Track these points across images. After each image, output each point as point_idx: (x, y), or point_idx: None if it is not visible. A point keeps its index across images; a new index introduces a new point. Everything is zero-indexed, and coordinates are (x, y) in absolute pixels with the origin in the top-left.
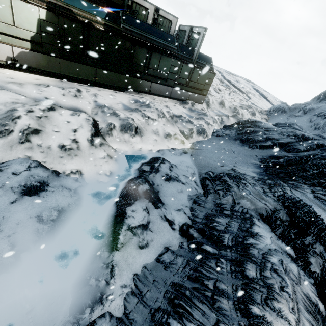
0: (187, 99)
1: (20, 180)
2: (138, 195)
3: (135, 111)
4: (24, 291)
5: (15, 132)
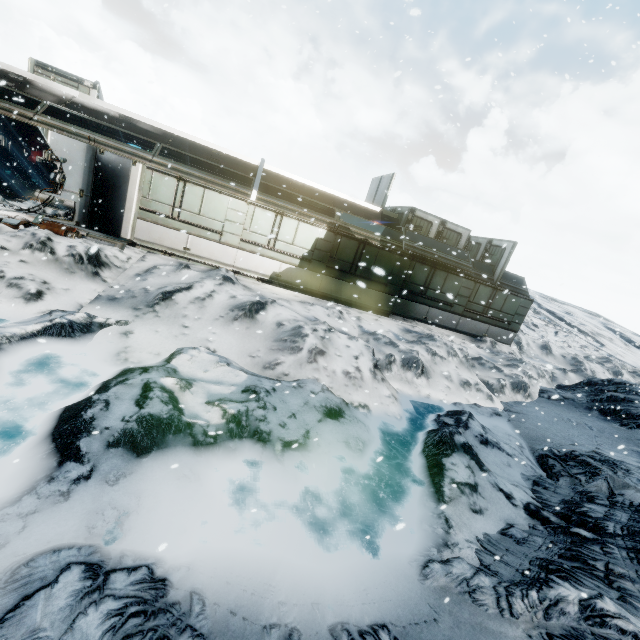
0: (483, 335)
1: (320, 400)
2: (455, 446)
3: (417, 343)
4: (352, 513)
5: (304, 350)
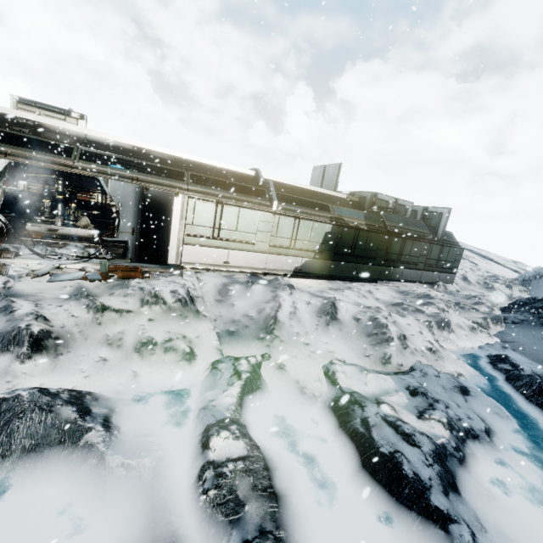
0: (436, 281)
1: (447, 382)
2: None
3: (429, 304)
4: None
5: (394, 338)
